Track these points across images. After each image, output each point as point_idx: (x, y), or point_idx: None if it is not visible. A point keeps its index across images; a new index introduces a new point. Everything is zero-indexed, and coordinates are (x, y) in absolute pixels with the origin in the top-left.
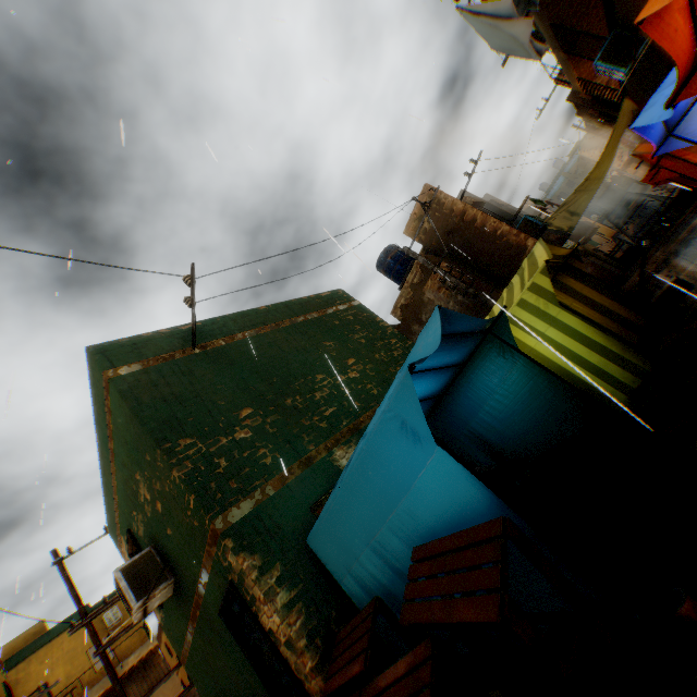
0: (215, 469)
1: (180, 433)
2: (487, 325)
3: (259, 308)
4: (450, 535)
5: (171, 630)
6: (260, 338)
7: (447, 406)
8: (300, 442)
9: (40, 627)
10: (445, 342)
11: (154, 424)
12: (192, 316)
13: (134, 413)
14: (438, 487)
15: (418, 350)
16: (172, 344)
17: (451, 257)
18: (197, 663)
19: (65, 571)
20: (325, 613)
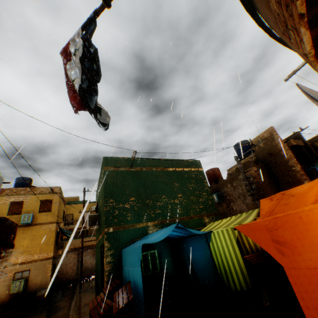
0: (113, 213)
1: (111, 197)
2: (202, 232)
3: (161, 159)
4: (131, 287)
5: (96, 233)
6: (153, 172)
7: (187, 241)
8: (141, 217)
9: (77, 198)
10: (183, 229)
11: (107, 190)
12: (132, 161)
13: (104, 184)
14: (138, 273)
15: (163, 232)
16: (125, 164)
17: (263, 165)
18: (97, 248)
19: (84, 195)
20: (116, 270)
